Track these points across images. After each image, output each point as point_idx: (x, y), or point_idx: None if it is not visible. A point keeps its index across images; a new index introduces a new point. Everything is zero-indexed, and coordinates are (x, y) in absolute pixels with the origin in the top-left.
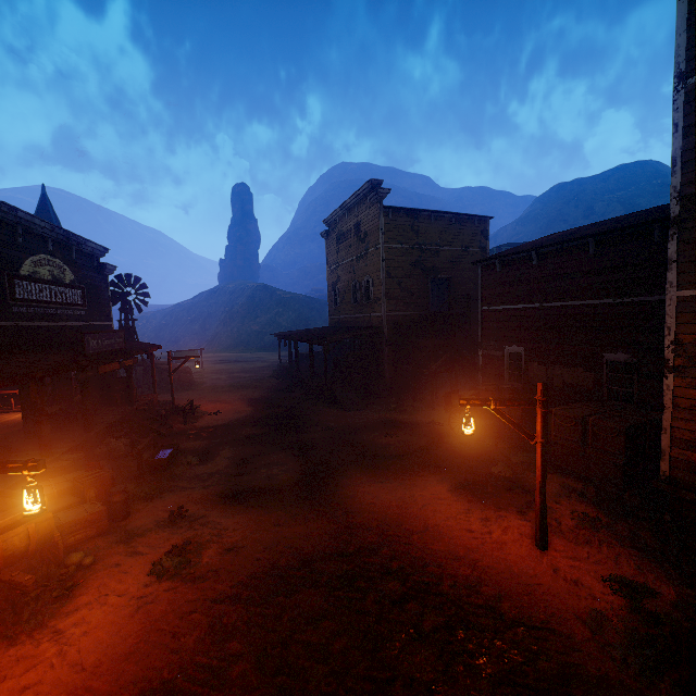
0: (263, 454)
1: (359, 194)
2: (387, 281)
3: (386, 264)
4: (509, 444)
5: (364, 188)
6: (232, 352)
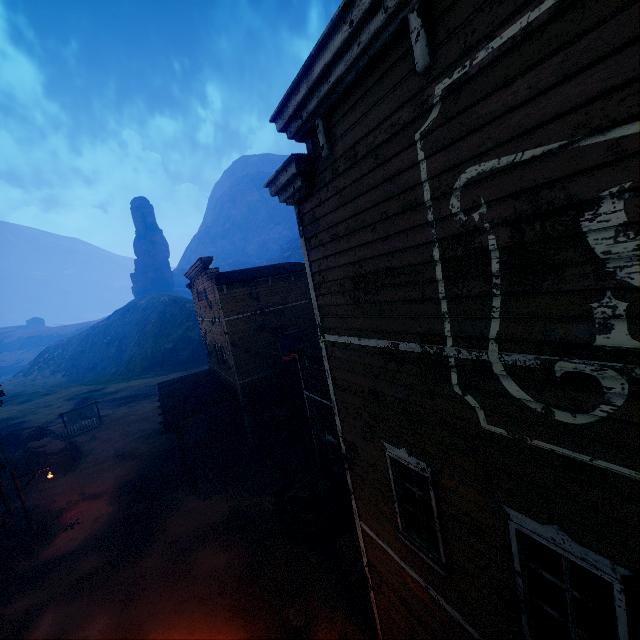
0: (82, 618)
1: (197, 265)
2: (234, 351)
3: (230, 337)
4: (323, 554)
5: (199, 263)
6: (146, 378)
